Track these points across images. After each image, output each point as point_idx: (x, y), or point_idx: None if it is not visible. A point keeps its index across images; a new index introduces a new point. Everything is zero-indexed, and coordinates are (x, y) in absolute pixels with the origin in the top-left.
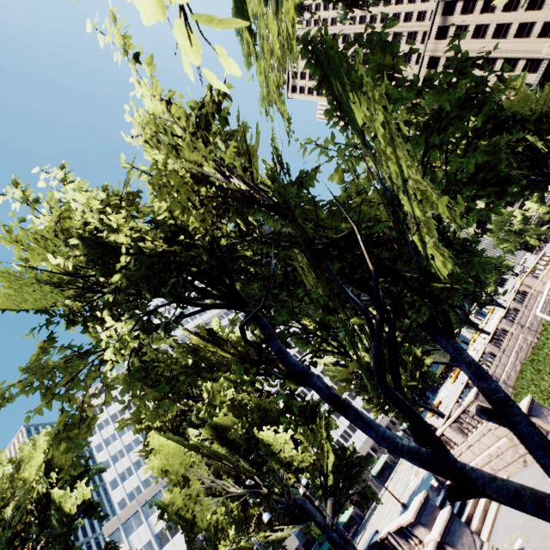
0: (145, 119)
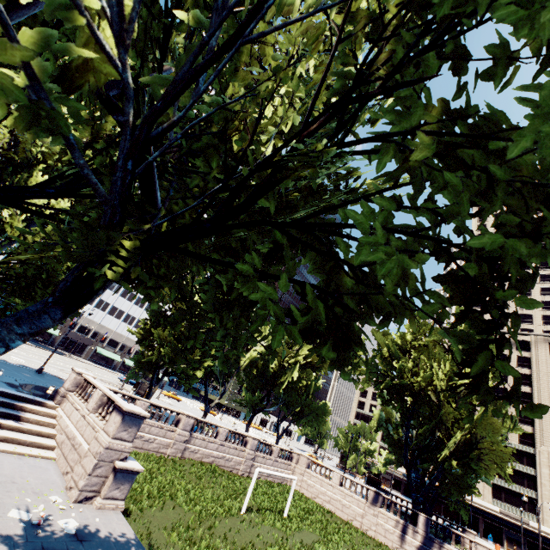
0: None
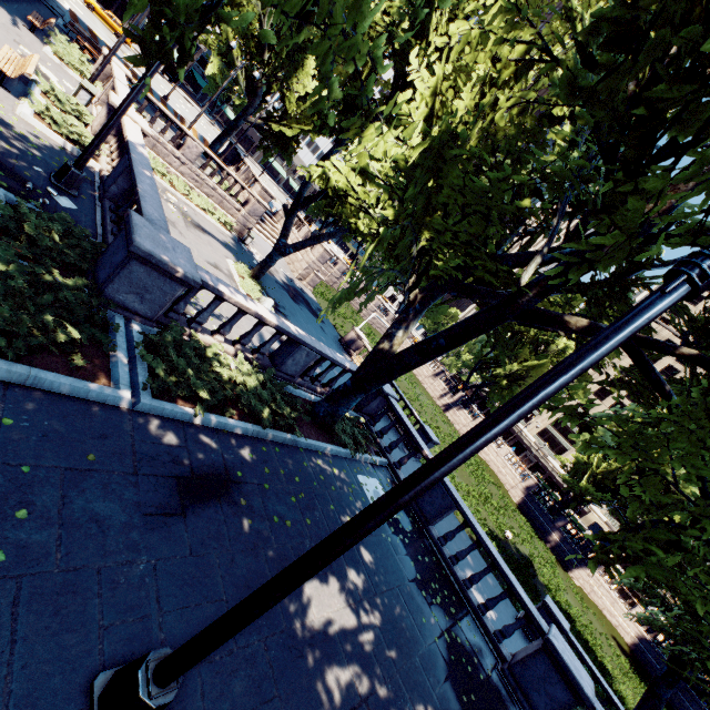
0: None
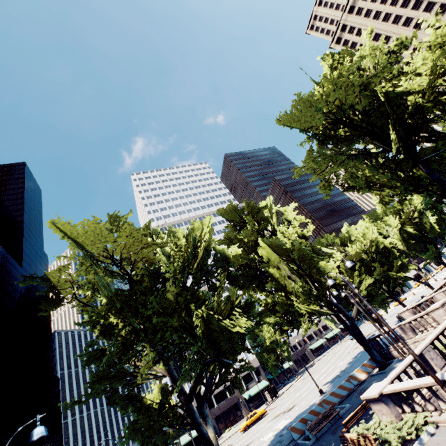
0: None
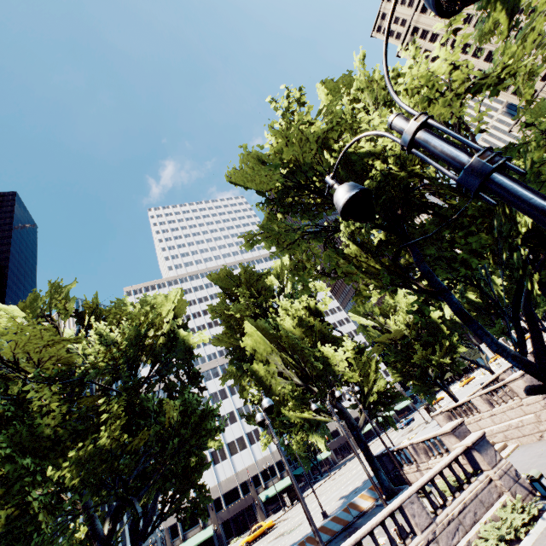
0: (420, 73)
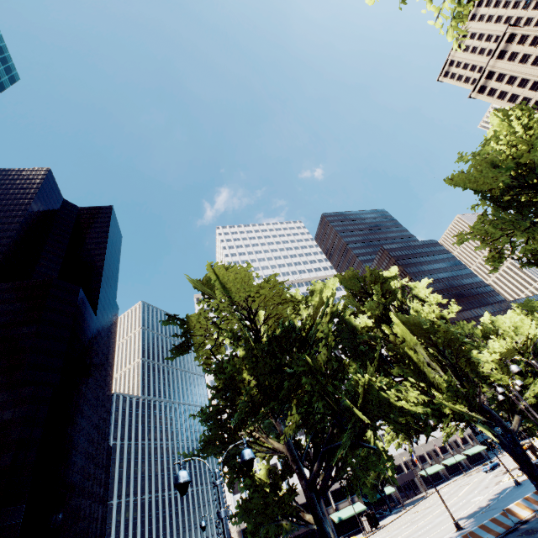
0: None
